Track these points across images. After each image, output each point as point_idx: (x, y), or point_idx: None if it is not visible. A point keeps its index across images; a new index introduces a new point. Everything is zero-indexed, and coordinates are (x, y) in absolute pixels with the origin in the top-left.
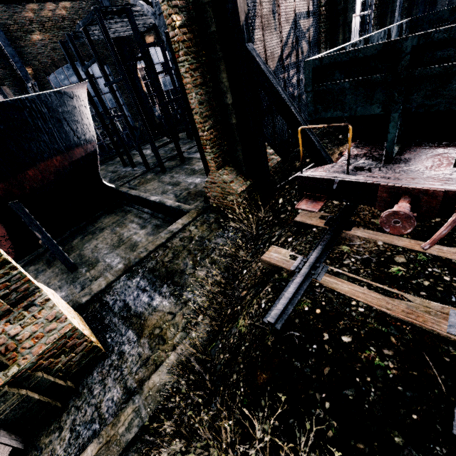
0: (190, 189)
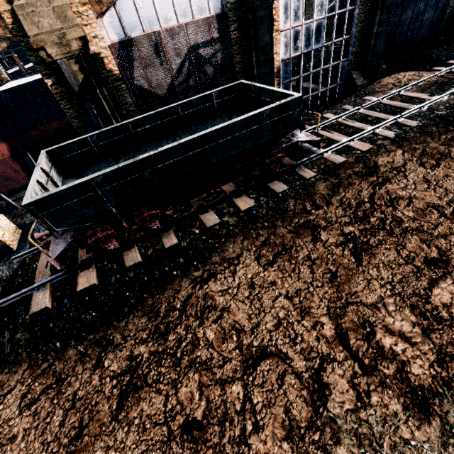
0: None
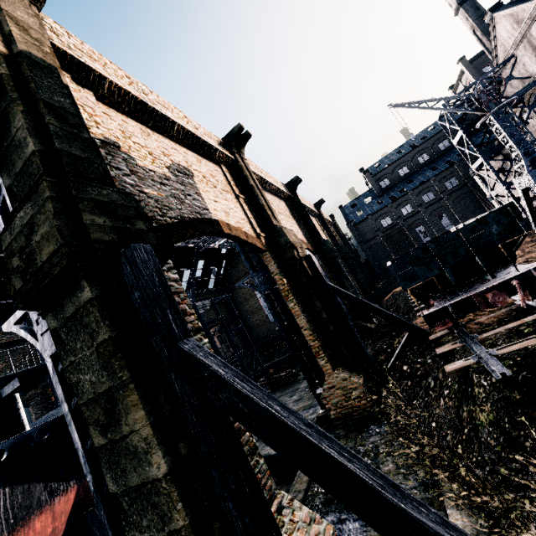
0: None
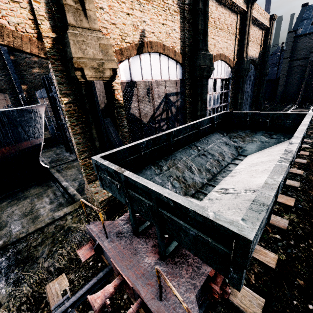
0: None
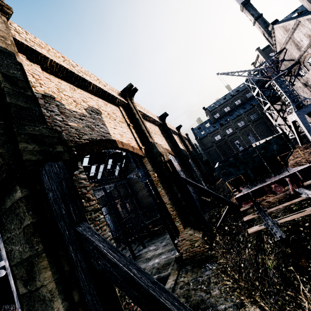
0: (156, 266)
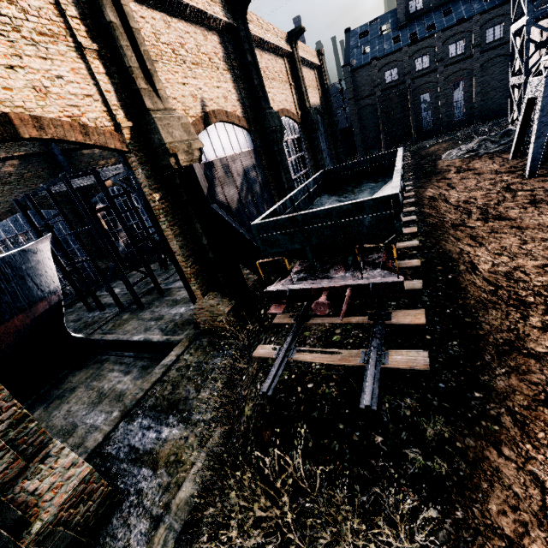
0: (176, 320)
